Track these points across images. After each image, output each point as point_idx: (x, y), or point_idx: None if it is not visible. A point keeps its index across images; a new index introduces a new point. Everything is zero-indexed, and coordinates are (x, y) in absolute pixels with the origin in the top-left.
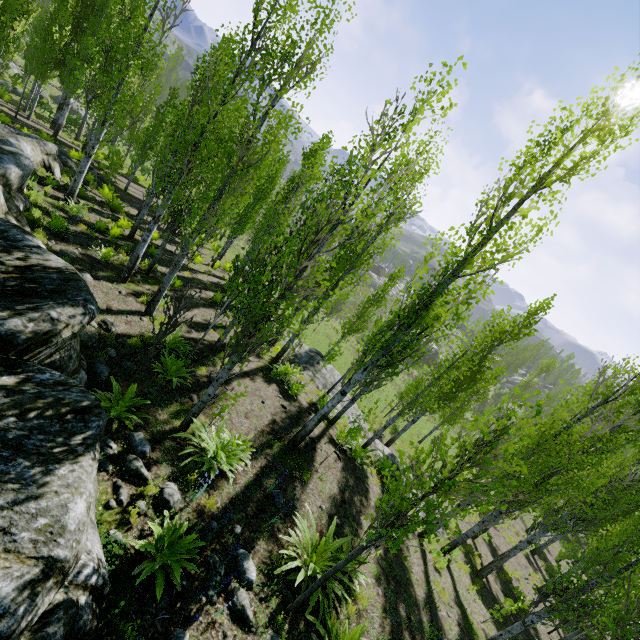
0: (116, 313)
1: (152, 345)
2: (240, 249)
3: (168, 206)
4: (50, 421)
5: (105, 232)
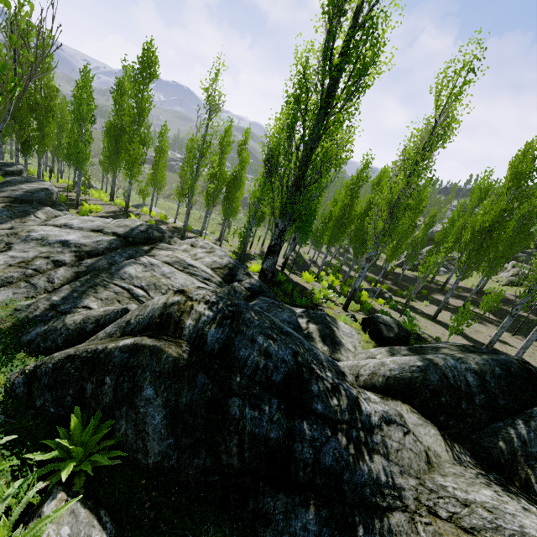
0: None
1: None
2: (72, 176)
3: (20, 142)
4: (37, 181)
5: None
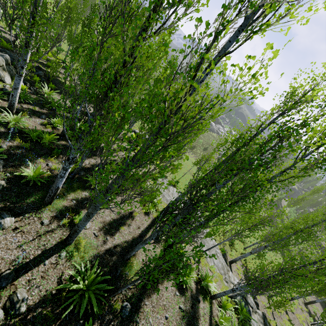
0: (33, 265)
1: (68, 298)
2: None
3: (81, 149)
4: None
5: (40, 138)
